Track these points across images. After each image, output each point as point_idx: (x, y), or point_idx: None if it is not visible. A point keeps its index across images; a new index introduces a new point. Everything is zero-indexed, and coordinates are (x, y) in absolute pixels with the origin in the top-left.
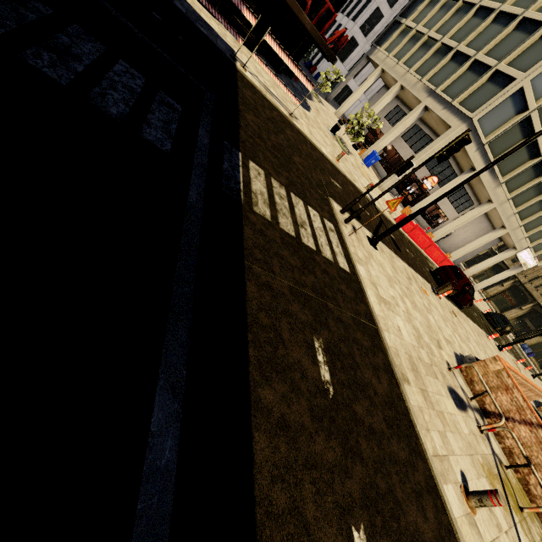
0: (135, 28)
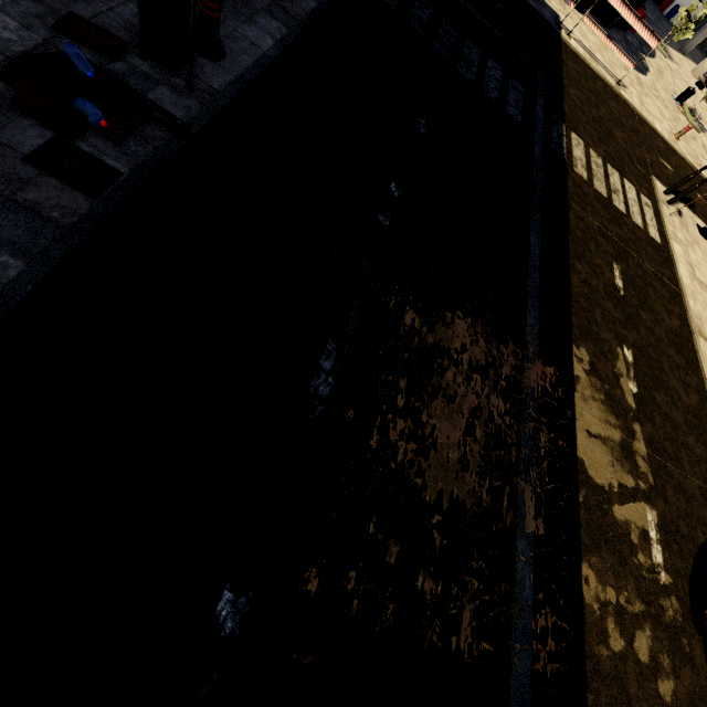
0: (492, 26)
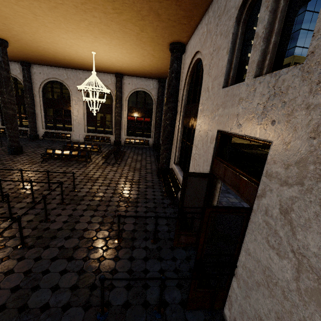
0: None
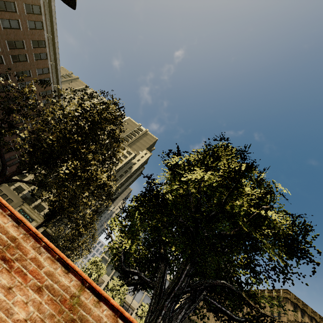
0: None
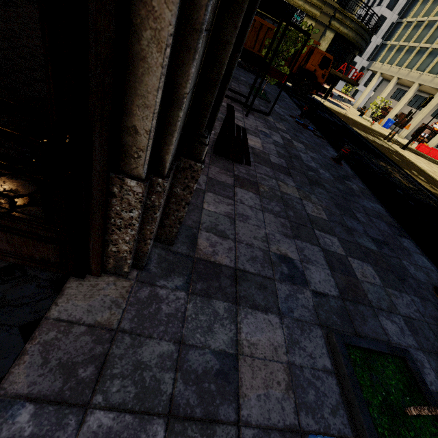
0: None
